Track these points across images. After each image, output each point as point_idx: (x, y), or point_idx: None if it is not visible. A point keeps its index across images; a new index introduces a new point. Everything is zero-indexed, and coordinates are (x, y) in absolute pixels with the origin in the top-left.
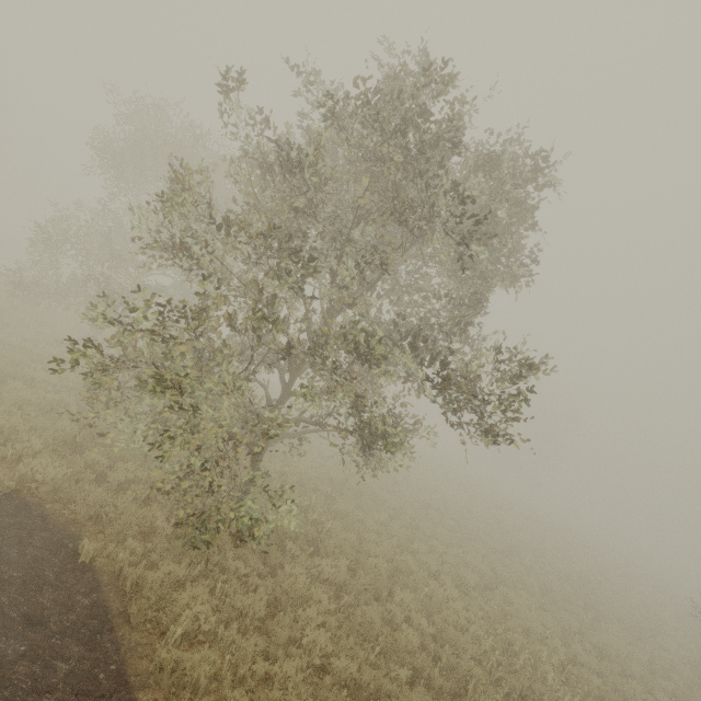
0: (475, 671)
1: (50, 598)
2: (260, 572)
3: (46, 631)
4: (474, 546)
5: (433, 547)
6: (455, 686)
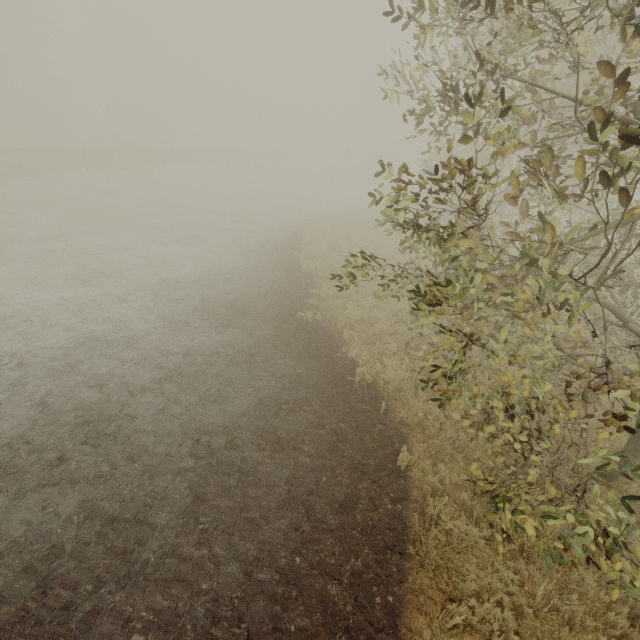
0: None
1: (366, 489)
2: (636, 610)
3: (353, 518)
4: None
5: None
6: None
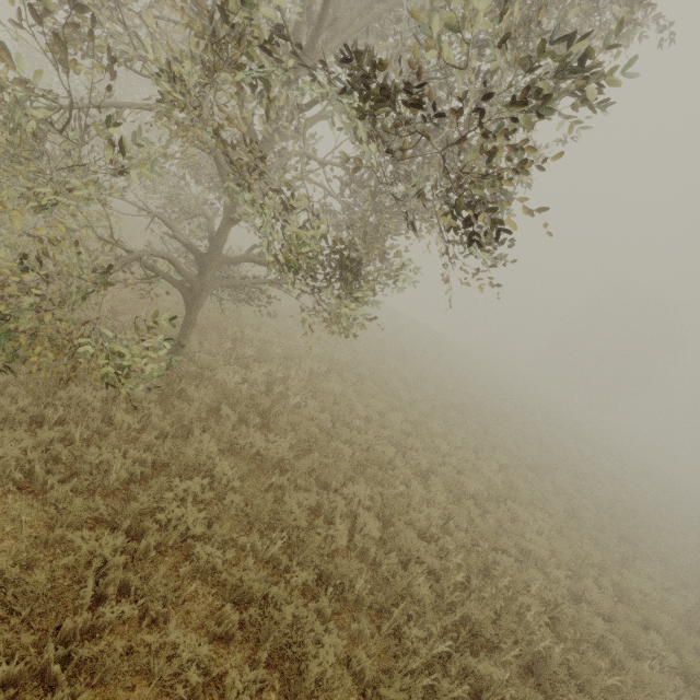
0: (419, 590)
1: None
2: (166, 431)
3: None
4: (495, 454)
5: (437, 446)
6: (384, 600)
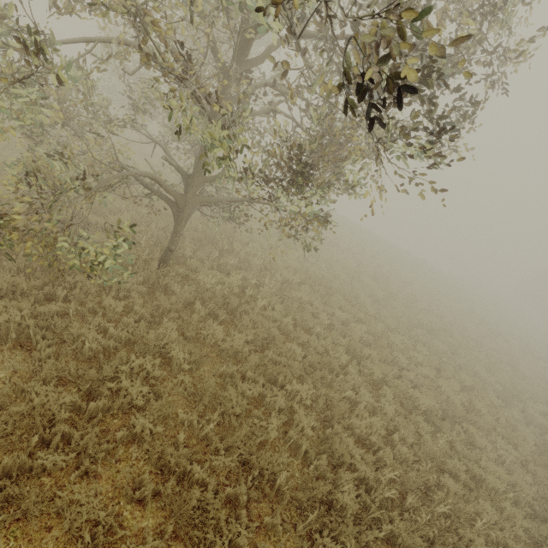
0: (343, 498)
1: None
2: (145, 316)
3: None
4: (459, 375)
5: (396, 359)
6: (305, 499)
